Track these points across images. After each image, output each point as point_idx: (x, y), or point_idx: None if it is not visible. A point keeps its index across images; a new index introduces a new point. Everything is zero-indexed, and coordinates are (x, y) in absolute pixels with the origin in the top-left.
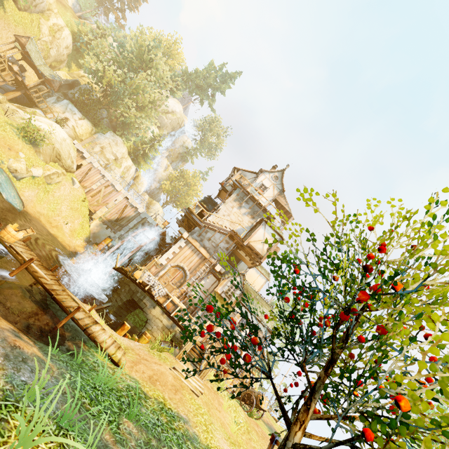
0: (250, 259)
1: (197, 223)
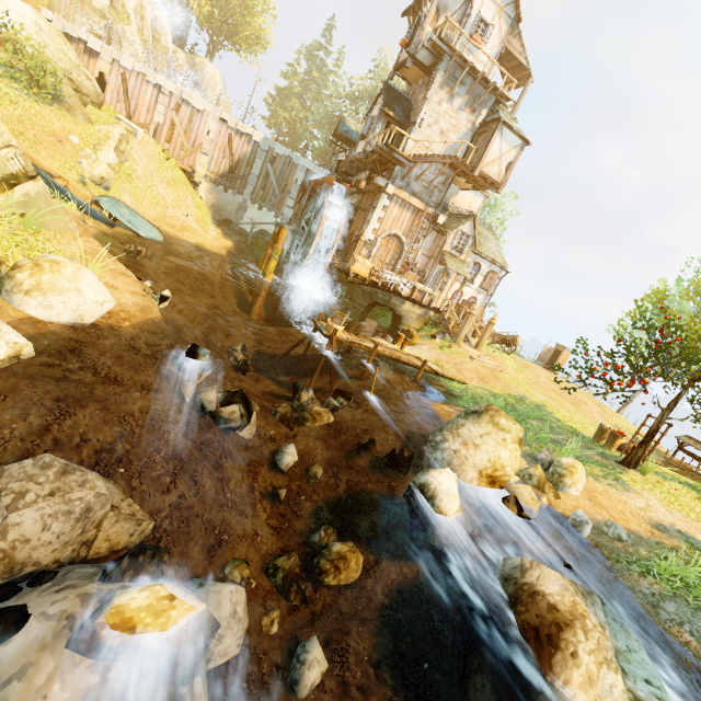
0: (475, 187)
1: (397, 160)
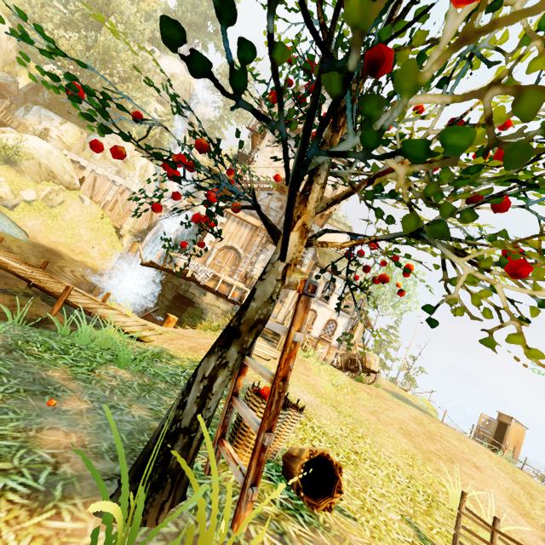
0: None
1: None
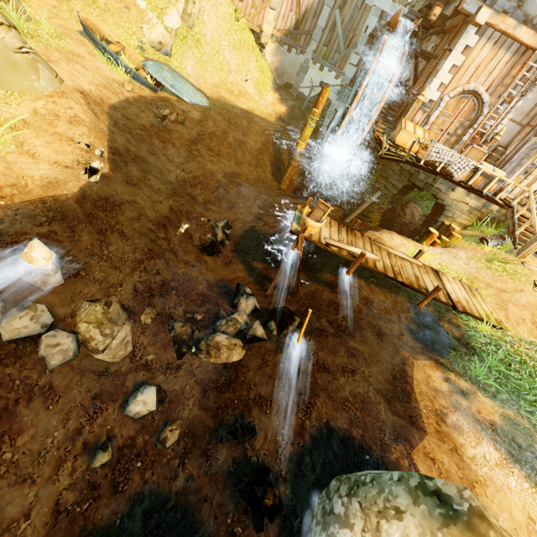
0: None
1: None
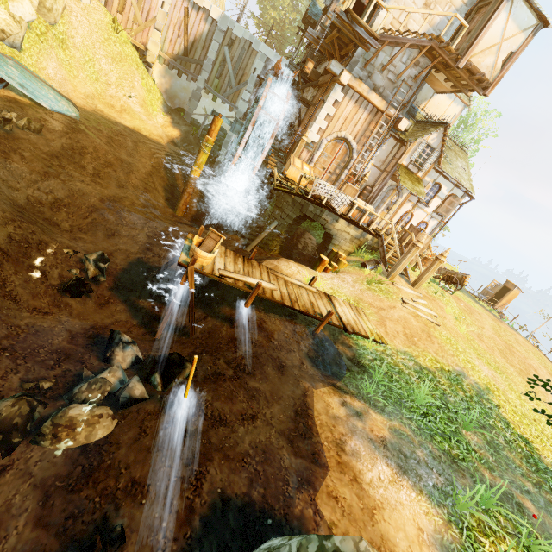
0: (455, 87)
1: (360, 39)
